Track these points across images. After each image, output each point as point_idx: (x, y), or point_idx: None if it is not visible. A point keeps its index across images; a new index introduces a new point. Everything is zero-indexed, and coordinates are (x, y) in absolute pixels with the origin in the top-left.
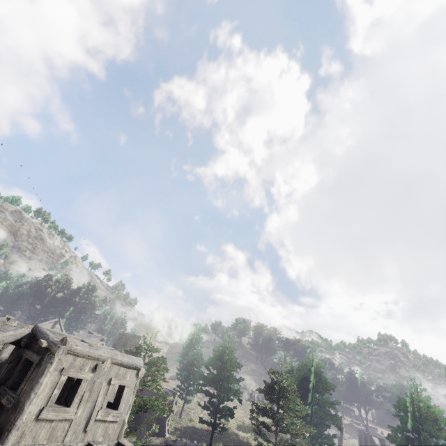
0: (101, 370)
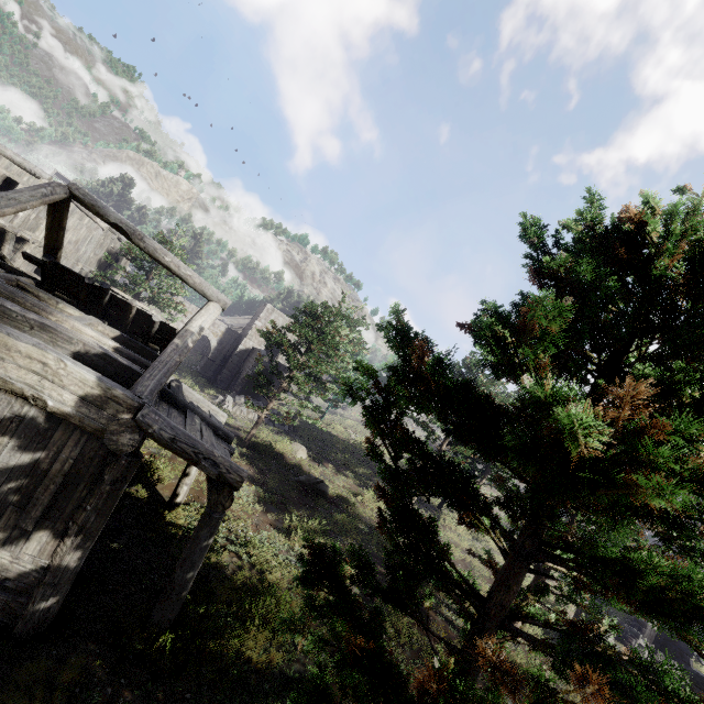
0: None
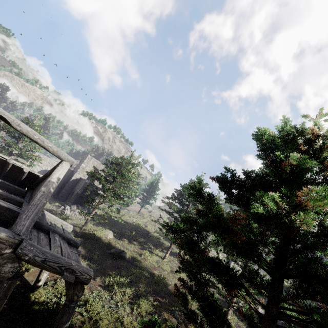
0: None
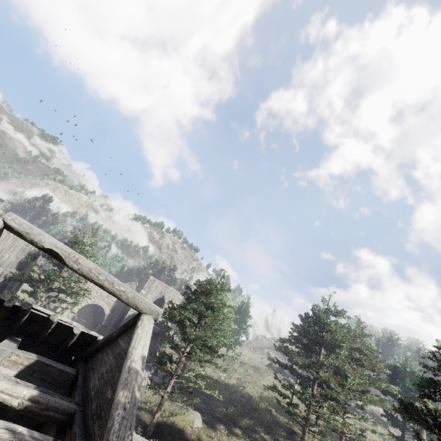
0: None
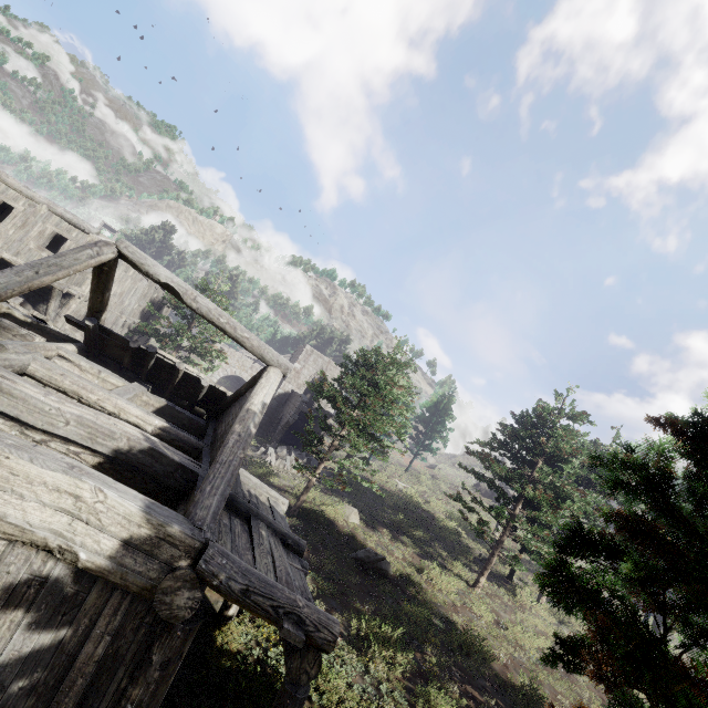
0: (38, 212)
